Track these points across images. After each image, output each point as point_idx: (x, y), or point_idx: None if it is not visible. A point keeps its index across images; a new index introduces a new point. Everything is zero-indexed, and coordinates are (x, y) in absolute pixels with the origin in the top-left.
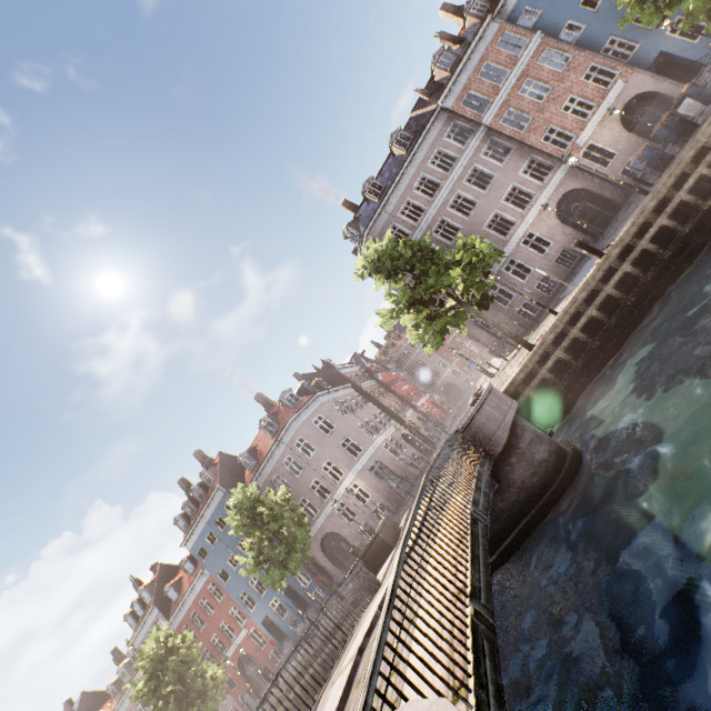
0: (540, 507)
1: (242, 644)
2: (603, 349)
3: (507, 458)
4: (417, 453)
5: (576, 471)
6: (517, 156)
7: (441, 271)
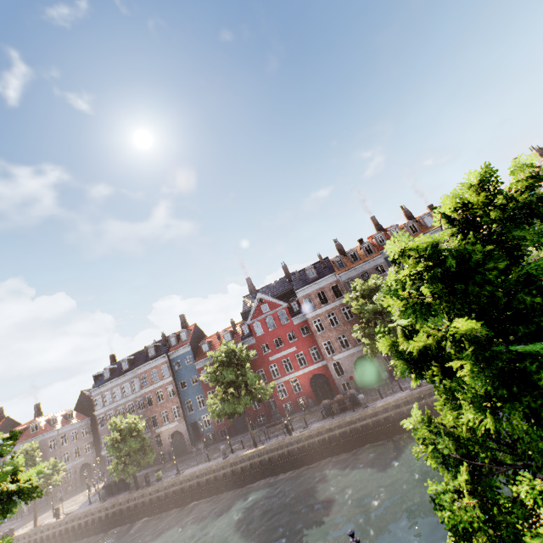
0: None
1: None
2: None
3: None
4: (77, 481)
5: None
6: (144, 413)
7: None
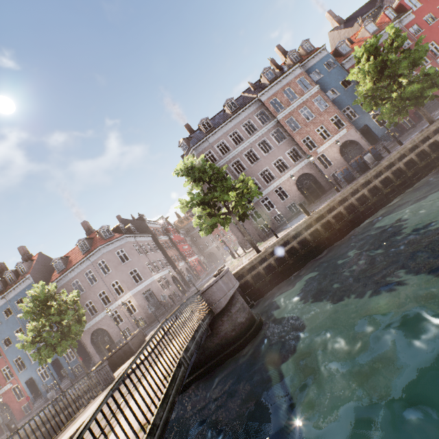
0: (230, 351)
1: (3, 395)
2: (294, 265)
3: (222, 316)
4: (177, 290)
5: (256, 334)
6: (287, 143)
7: (224, 191)
